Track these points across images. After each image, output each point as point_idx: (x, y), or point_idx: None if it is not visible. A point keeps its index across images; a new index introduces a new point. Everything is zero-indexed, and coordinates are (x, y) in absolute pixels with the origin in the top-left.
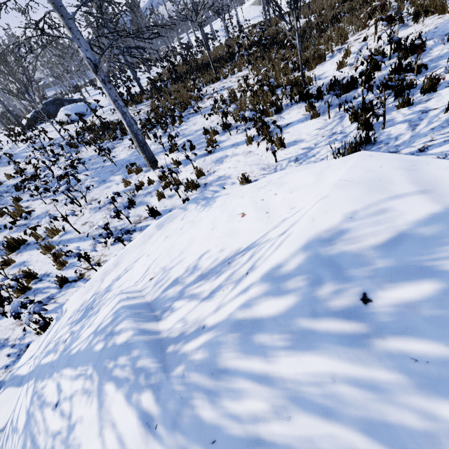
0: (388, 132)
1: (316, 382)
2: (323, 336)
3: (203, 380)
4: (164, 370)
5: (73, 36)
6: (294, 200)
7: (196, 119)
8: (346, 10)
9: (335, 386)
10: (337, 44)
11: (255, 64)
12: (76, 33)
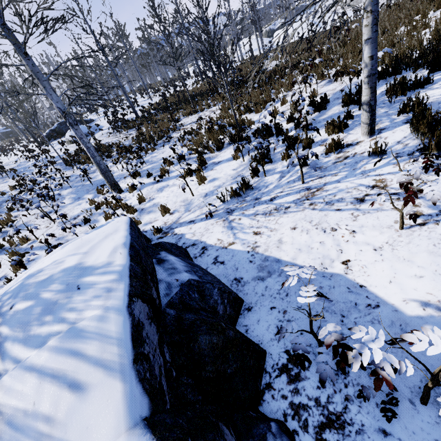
0: (266, 180)
1: None
2: None
3: None
4: None
5: (47, 93)
6: None
7: (166, 148)
8: (308, 57)
9: None
10: (284, 91)
11: (224, 101)
12: (49, 90)
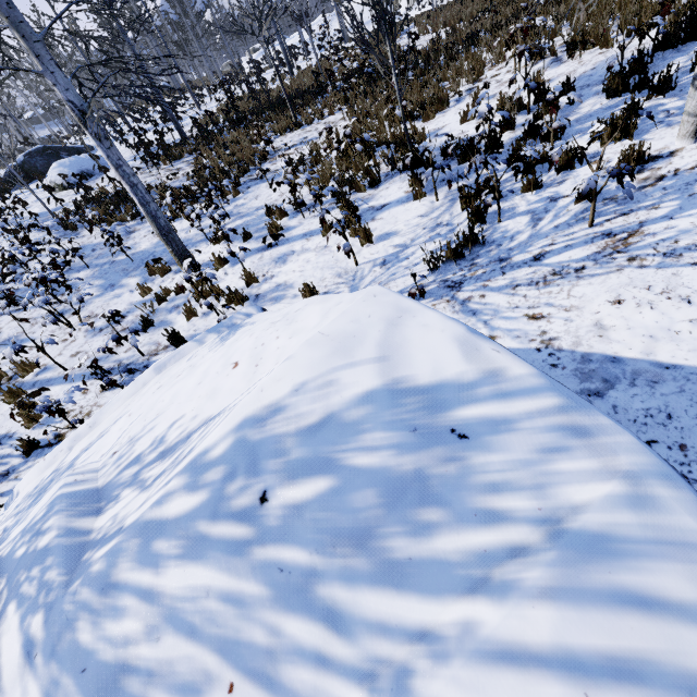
0: (504, 228)
1: (193, 596)
2: (214, 542)
3: (92, 597)
4: (67, 584)
5: (43, 68)
6: (285, 352)
7: (259, 189)
8: (490, 26)
9: (207, 601)
10: (467, 81)
11: (353, 104)
12: (49, 63)
